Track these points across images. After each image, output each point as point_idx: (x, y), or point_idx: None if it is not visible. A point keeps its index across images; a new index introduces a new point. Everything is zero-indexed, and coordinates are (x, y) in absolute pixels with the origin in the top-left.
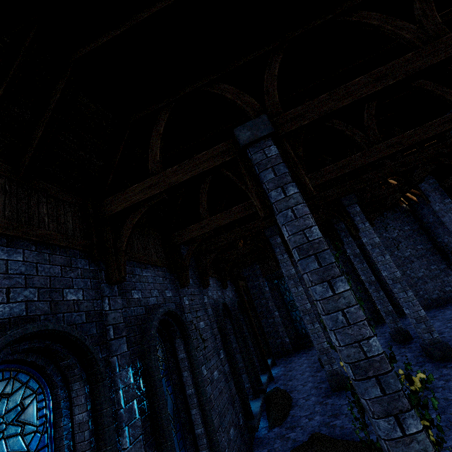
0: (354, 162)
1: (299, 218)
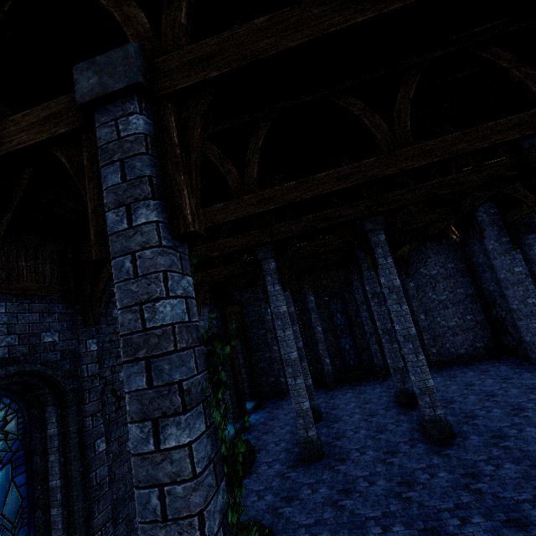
0: (363, 172)
1: (140, 277)
